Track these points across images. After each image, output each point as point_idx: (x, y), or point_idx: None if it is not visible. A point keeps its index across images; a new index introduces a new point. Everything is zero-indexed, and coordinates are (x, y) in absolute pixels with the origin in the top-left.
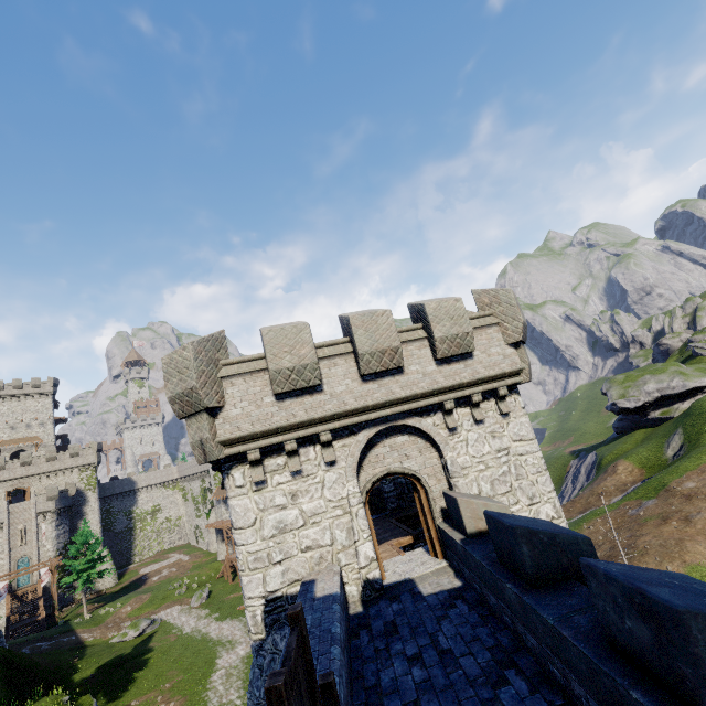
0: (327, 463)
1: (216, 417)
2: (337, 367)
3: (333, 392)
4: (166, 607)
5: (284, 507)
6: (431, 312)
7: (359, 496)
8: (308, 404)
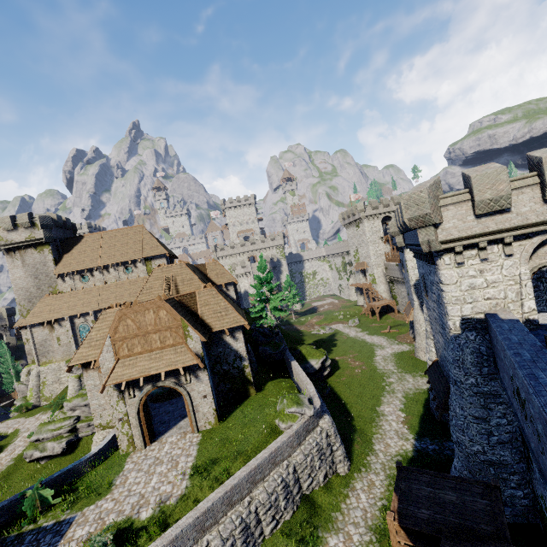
0: (505, 255)
1: (437, 228)
2: (523, 195)
3: (518, 212)
4: (334, 323)
5: (474, 277)
6: None
7: (528, 275)
8: (498, 220)
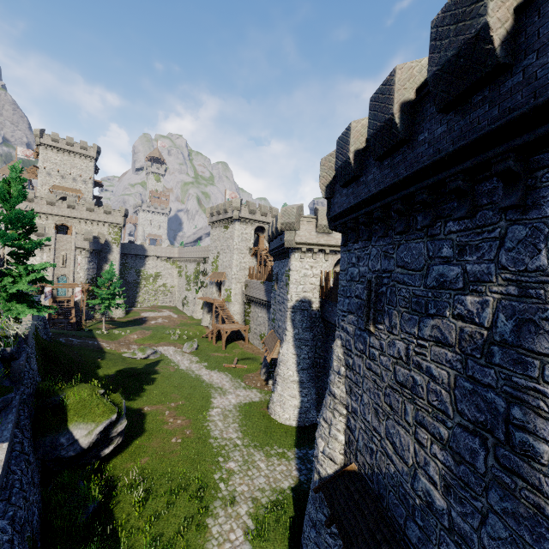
0: None
1: None
2: None
3: None
4: (163, 344)
5: None
6: None
7: None
8: None
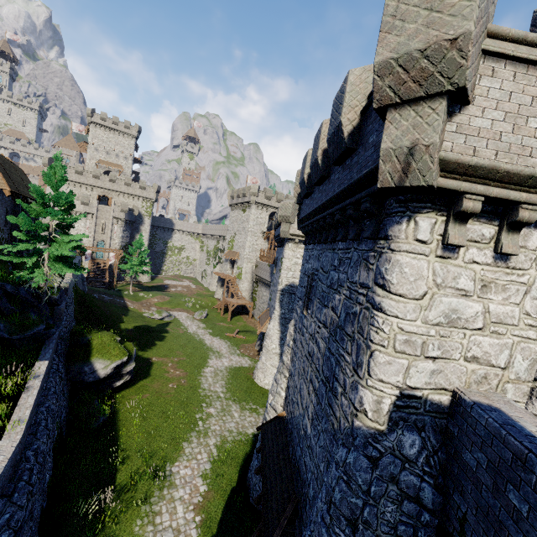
0: None
1: (450, 118)
2: None
3: None
4: (178, 310)
5: (465, 295)
6: None
7: None
8: None
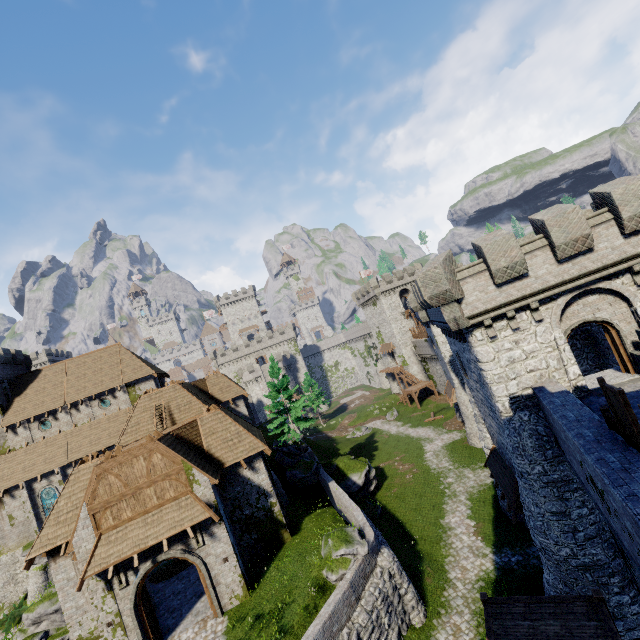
0: (536, 321)
1: (461, 304)
2: (536, 258)
3: (536, 275)
4: (370, 421)
5: (511, 350)
6: (618, 198)
7: (564, 339)
8: (519, 286)
